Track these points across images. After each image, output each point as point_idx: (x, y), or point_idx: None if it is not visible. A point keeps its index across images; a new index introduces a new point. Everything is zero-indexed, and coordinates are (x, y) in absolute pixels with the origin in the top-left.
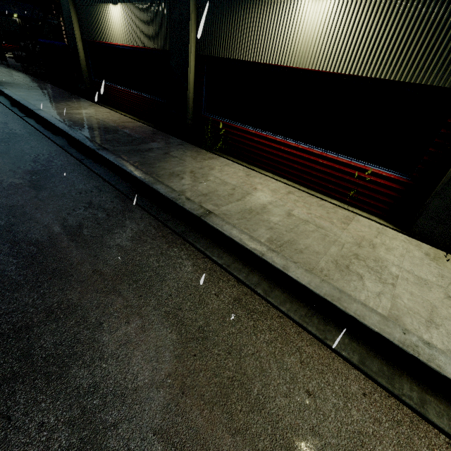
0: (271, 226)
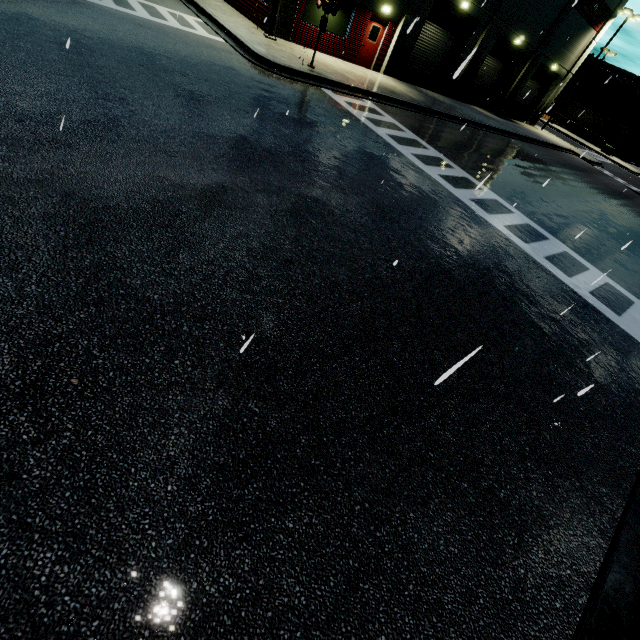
0: (205, 1)
